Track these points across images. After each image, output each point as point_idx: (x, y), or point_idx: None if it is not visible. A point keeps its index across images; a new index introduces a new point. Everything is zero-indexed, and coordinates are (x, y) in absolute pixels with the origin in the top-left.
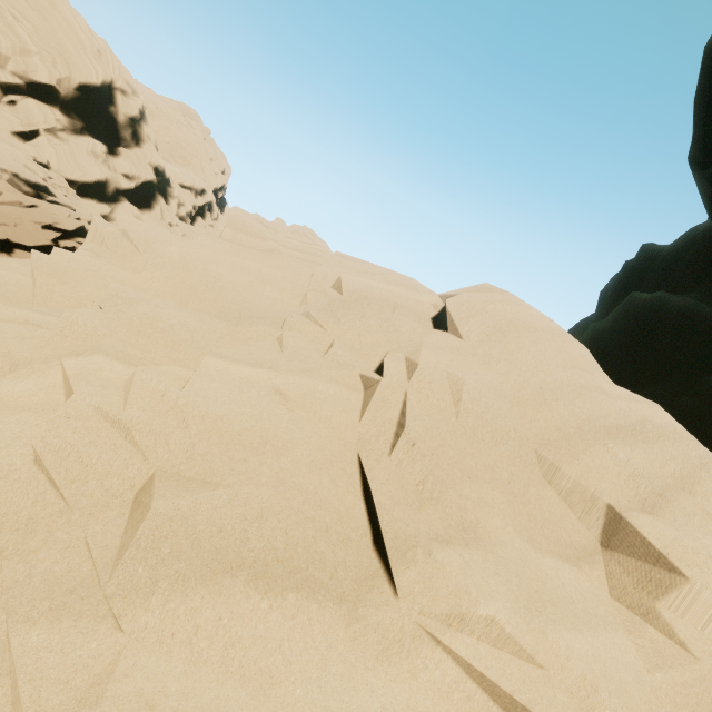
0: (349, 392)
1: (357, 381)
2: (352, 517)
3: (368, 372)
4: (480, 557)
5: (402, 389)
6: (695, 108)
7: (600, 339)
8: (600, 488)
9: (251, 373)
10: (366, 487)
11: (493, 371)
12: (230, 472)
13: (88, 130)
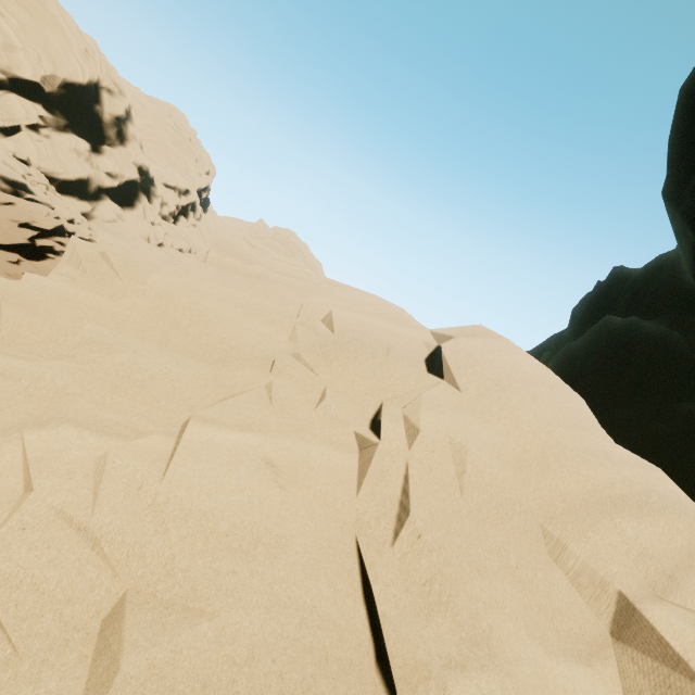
0: (344, 454)
1: (352, 439)
2: (353, 631)
3: (364, 429)
4: (498, 686)
5: (402, 459)
6: (670, 146)
7: (575, 359)
8: (610, 573)
9: (240, 440)
10: (366, 583)
11: (494, 431)
12: (216, 593)
13: (72, 128)
